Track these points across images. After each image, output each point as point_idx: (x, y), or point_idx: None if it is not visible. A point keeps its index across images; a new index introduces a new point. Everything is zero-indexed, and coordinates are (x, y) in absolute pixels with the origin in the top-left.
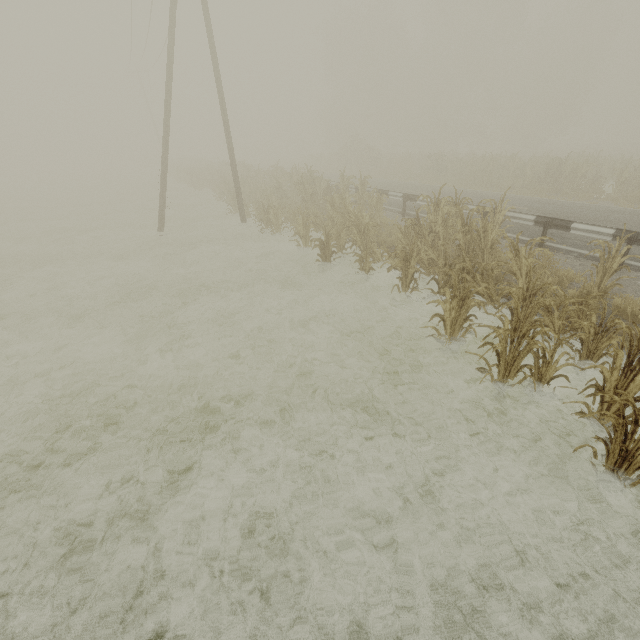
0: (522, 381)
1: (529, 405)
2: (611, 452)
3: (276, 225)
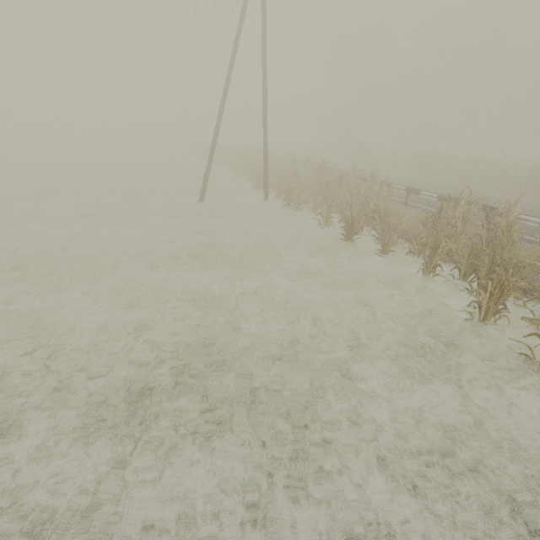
0: None
1: None
2: None
3: (297, 204)
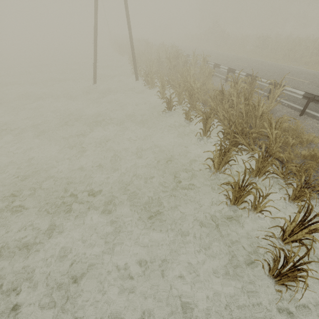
0: (243, 209)
1: (248, 219)
2: (271, 269)
3: (151, 84)
